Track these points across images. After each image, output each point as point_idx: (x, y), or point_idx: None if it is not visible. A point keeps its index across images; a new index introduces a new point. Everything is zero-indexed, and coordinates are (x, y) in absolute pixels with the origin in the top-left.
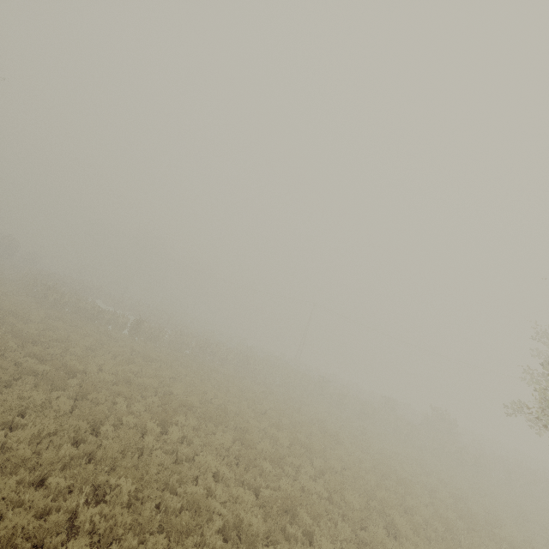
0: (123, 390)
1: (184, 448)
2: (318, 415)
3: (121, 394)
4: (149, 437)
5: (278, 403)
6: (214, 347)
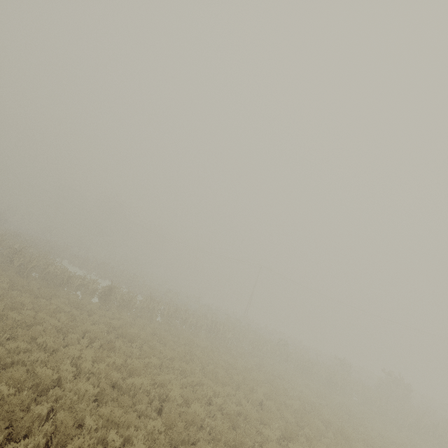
0: (114, 415)
1: None
2: (305, 396)
3: (111, 420)
4: None
5: (270, 388)
6: (184, 313)
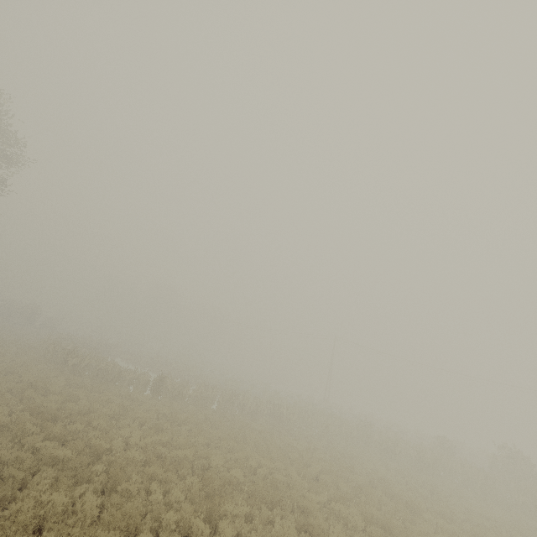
0: (156, 472)
1: None
2: (376, 473)
3: (154, 477)
4: None
5: (329, 463)
6: (242, 399)
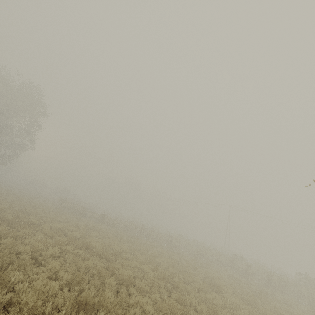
0: (48, 232)
1: (51, 260)
2: (213, 274)
3: (46, 234)
4: (26, 246)
5: (174, 260)
6: (148, 231)
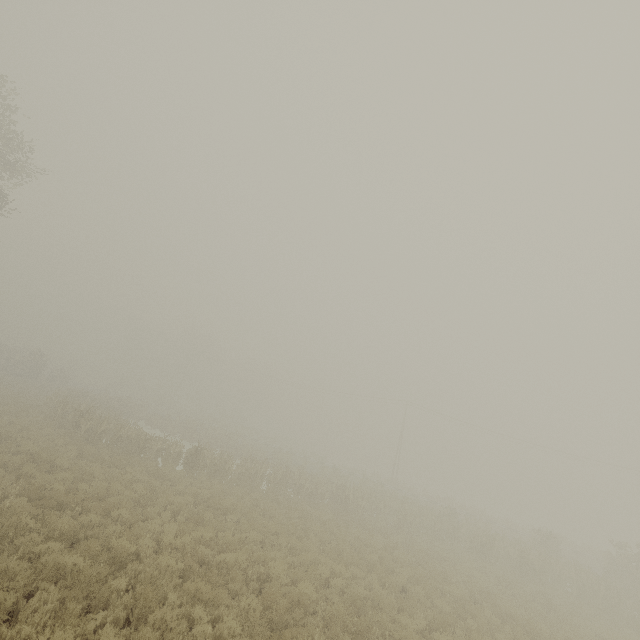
0: (200, 590)
1: None
2: (476, 582)
3: (198, 596)
4: None
5: (417, 569)
6: (298, 477)
